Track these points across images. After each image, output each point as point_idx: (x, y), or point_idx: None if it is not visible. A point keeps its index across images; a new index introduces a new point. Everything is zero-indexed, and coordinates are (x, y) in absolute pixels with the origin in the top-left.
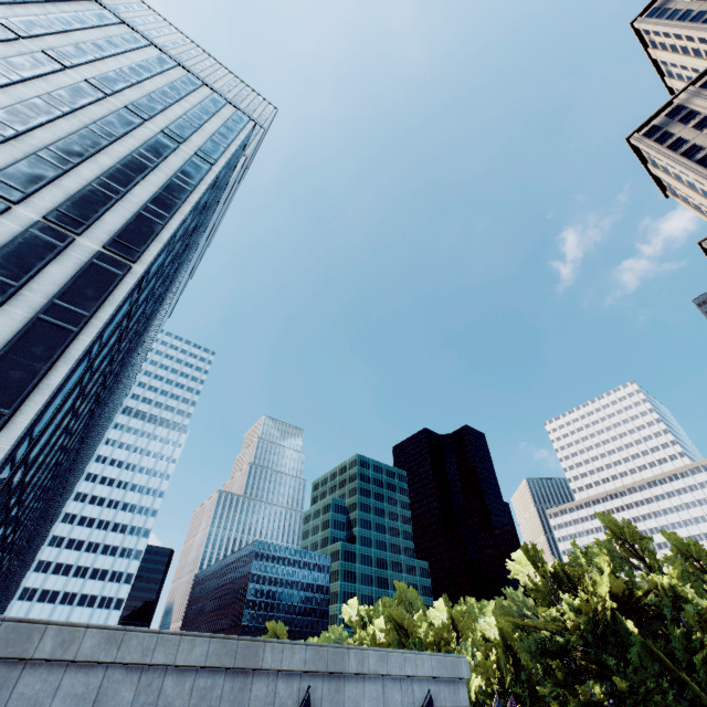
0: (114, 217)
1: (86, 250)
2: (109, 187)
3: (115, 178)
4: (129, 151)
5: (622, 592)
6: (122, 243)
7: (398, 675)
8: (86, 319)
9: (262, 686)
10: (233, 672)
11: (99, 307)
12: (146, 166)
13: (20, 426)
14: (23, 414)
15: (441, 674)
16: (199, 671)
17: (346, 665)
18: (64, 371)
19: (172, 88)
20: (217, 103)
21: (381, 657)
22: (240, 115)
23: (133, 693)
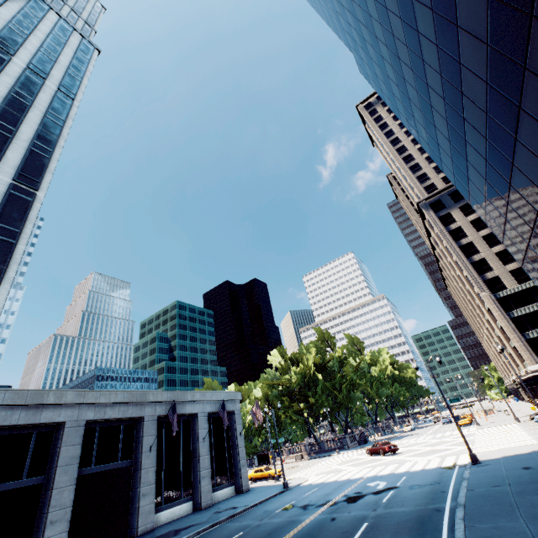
0: (13, 153)
1: (2, 182)
2: (3, 127)
3: (5, 118)
4: (8, 90)
5: (319, 363)
6: (25, 176)
7: (209, 400)
8: (19, 234)
9: (149, 408)
10: (136, 404)
11: (24, 225)
12: (24, 104)
13: (2, 302)
14: (1, 295)
15: (229, 399)
16: (121, 404)
17: (186, 398)
18: (16, 269)
19: (25, 16)
20: (65, 31)
21: (202, 394)
22: (86, 44)
23: (93, 414)
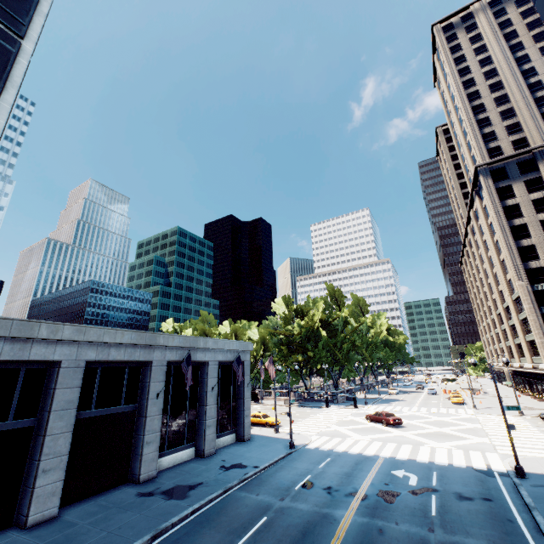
0: None
1: None
2: None
3: None
4: None
5: (324, 319)
6: (3, 8)
7: (221, 349)
8: None
9: (159, 352)
10: (144, 346)
11: (3, 88)
12: None
13: None
14: None
15: (240, 349)
16: (127, 345)
17: (198, 345)
18: None
19: None
20: None
21: (215, 342)
22: None
23: (95, 354)
